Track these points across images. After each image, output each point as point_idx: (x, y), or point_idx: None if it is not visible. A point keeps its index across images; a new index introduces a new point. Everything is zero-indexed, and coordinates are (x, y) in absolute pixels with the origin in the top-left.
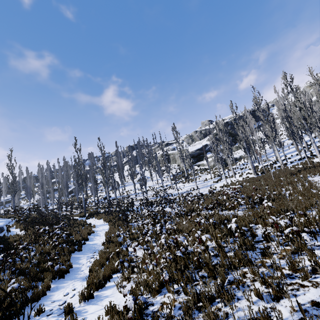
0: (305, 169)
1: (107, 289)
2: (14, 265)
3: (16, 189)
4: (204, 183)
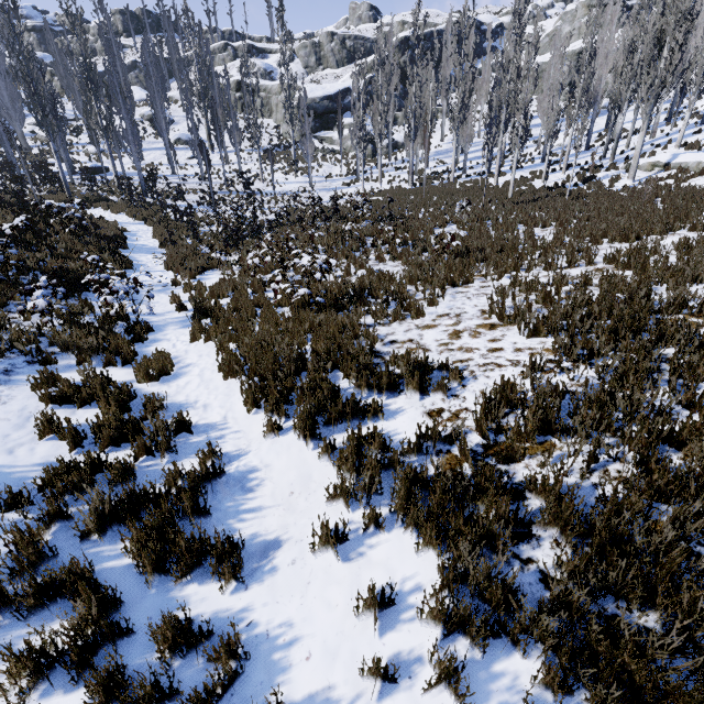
0: (467, 190)
1: (208, 276)
2: (47, 245)
3: None
4: (326, 183)
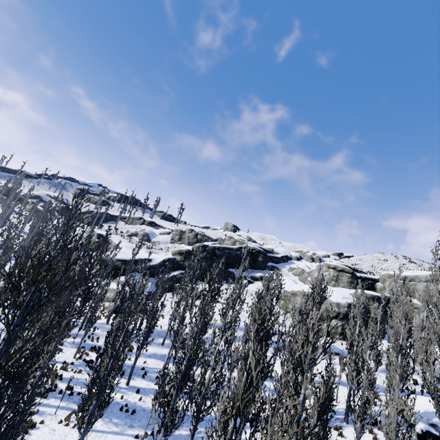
0: None
1: None
2: None
3: None
4: None
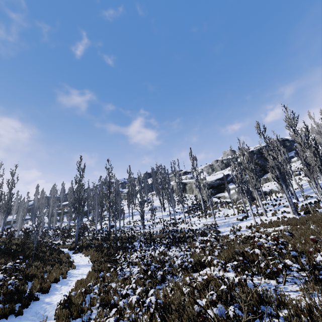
0: None
1: None
2: None
3: (10, 208)
4: (225, 220)
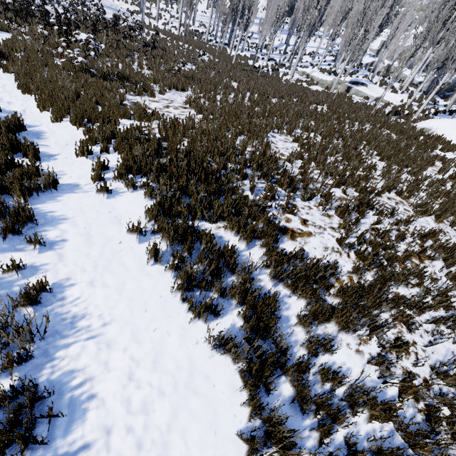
0: (211, 50)
1: None
2: None
3: None
4: (113, 3)
